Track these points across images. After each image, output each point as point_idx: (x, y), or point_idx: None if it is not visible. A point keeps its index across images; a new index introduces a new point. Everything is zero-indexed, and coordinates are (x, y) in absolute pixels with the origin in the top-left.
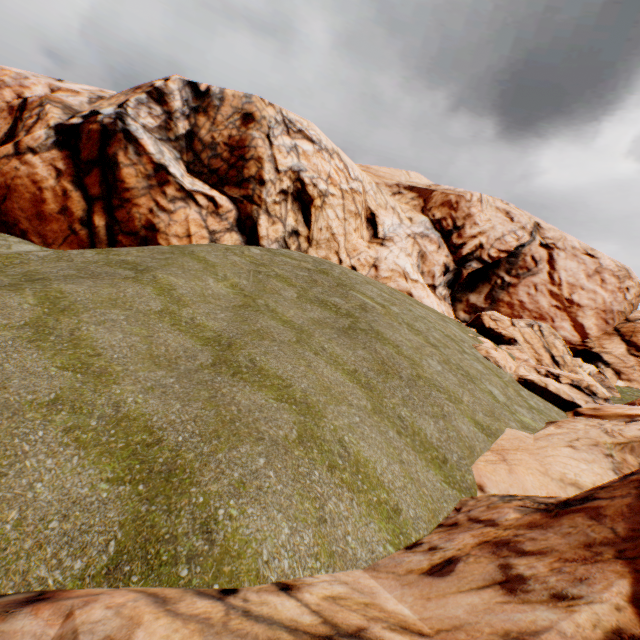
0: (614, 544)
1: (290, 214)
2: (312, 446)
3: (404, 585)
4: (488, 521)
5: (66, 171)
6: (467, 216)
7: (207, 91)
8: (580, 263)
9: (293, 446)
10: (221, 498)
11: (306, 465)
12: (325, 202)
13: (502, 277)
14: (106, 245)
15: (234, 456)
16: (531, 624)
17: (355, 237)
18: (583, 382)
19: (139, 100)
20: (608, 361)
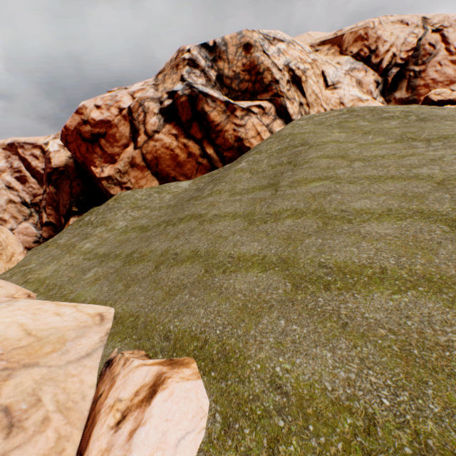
0: None
1: (294, 94)
2: None
3: None
4: None
5: (178, 133)
6: (377, 39)
7: (214, 44)
8: None
9: None
10: None
11: None
12: (306, 76)
13: (412, 70)
14: (219, 162)
15: None
16: None
17: (323, 91)
18: None
19: (187, 72)
20: None
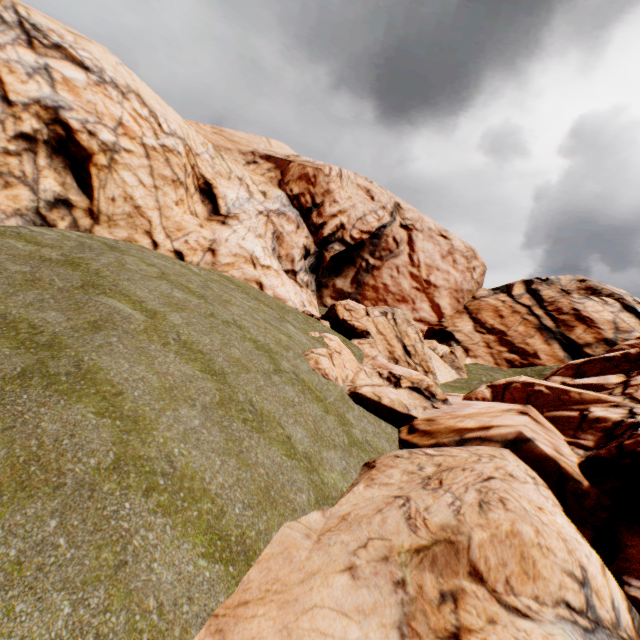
0: None
1: (47, 173)
2: None
3: None
4: None
5: None
6: (326, 192)
7: None
8: (436, 244)
9: None
10: None
11: None
12: (116, 160)
13: (367, 259)
14: None
15: None
16: None
17: (179, 212)
18: (424, 383)
19: None
20: (459, 339)
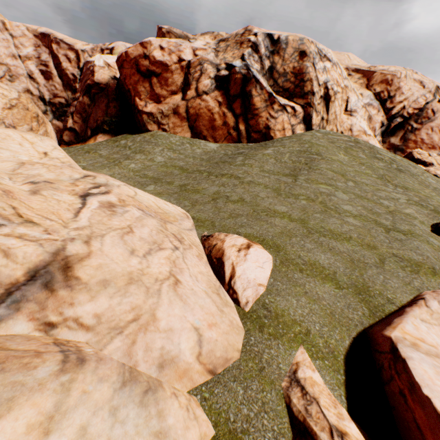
0: None
1: (321, 109)
2: None
3: None
4: None
5: (223, 102)
6: (397, 89)
7: (278, 39)
8: None
9: None
10: None
11: None
12: (335, 98)
13: (411, 125)
14: (245, 139)
15: None
16: None
17: (342, 114)
18: None
19: (248, 53)
20: None
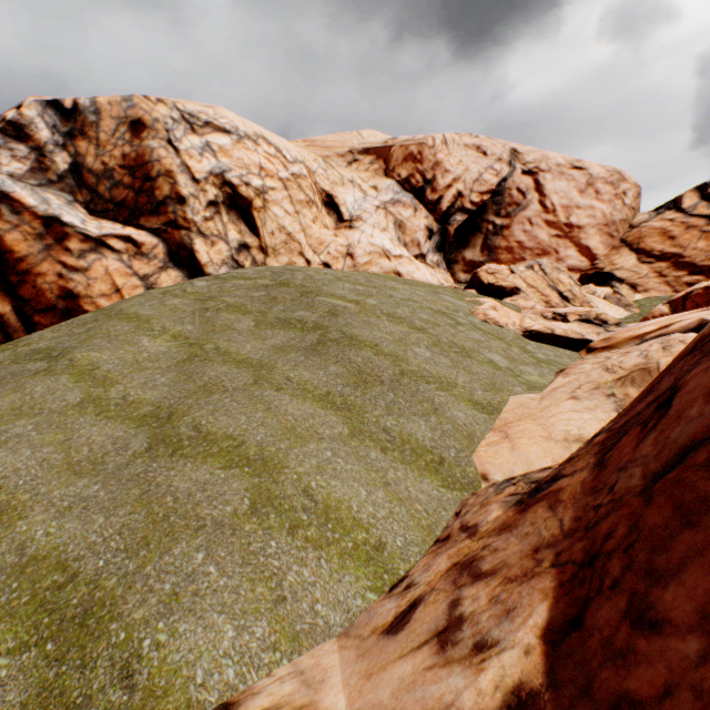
0: (556, 545)
1: (230, 227)
2: (268, 511)
3: (359, 657)
4: (472, 528)
5: None
6: (435, 165)
7: (75, 107)
8: (569, 180)
9: (244, 521)
10: (148, 625)
11: (260, 539)
12: (266, 200)
13: (493, 222)
14: (24, 332)
15: (166, 563)
16: (437, 703)
17: (316, 229)
18: (591, 313)
19: None
20: (621, 277)
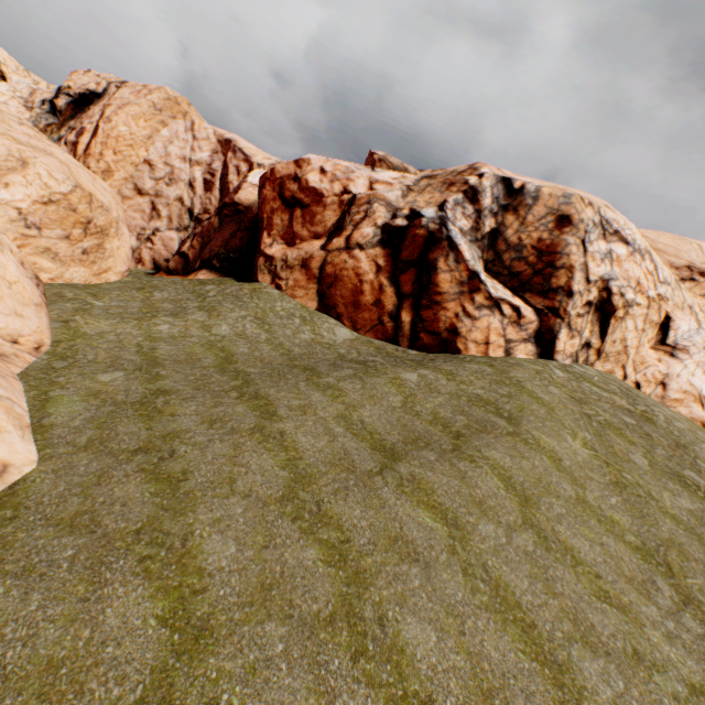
0: None
1: (587, 325)
2: None
3: None
4: None
5: (384, 267)
6: None
7: (520, 188)
8: None
9: None
10: None
11: None
12: (627, 312)
13: None
14: (407, 339)
15: None
16: None
17: (645, 347)
18: None
19: (455, 200)
20: None
